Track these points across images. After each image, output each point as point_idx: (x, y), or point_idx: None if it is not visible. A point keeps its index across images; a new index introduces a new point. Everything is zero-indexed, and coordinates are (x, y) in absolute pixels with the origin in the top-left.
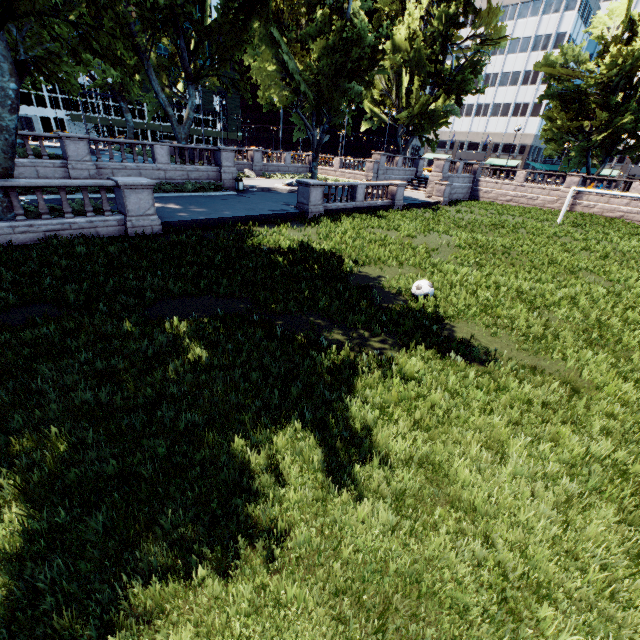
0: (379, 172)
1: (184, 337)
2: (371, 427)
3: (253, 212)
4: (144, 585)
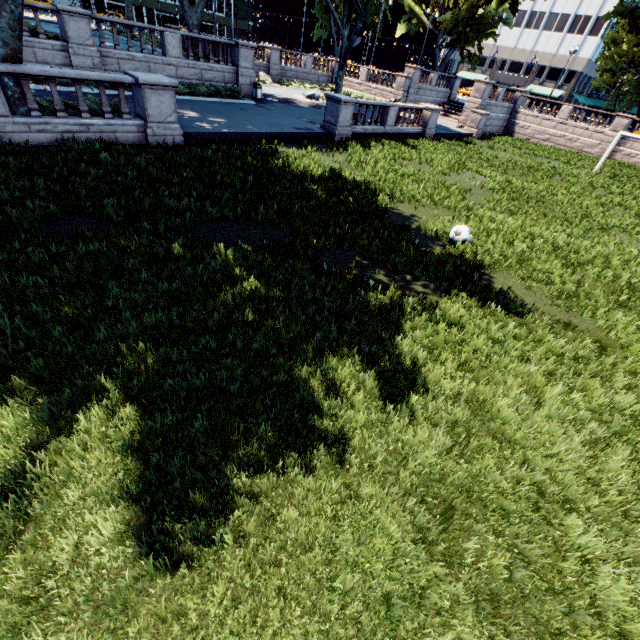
0: (410, 91)
1: (235, 265)
2: (423, 366)
3: (277, 129)
4: (248, 476)
